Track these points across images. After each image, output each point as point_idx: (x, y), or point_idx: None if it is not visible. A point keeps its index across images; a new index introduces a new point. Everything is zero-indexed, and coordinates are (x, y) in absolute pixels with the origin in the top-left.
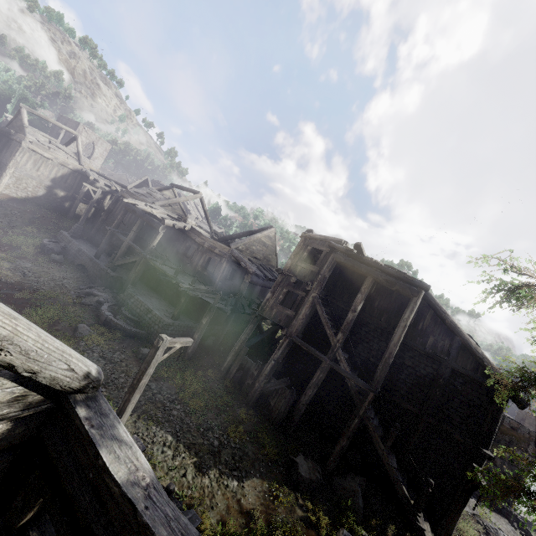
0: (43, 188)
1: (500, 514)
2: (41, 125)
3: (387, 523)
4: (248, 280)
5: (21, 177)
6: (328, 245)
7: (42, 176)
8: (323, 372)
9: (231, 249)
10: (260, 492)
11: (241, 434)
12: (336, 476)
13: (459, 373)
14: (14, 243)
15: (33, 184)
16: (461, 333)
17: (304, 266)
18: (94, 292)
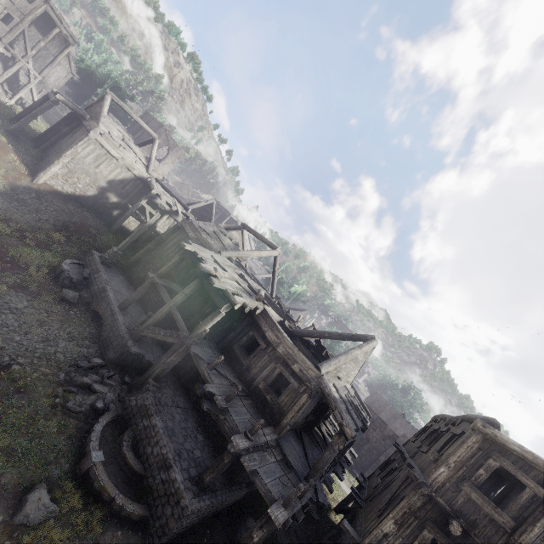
0: (96, 188)
1: None
2: (124, 116)
3: None
4: (338, 446)
5: (75, 169)
6: None
7: (99, 174)
8: None
9: (320, 374)
10: None
11: None
12: None
13: None
14: (23, 259)
15: (85, 181)
16: None
17: (477, 500)
18: (93, 386)
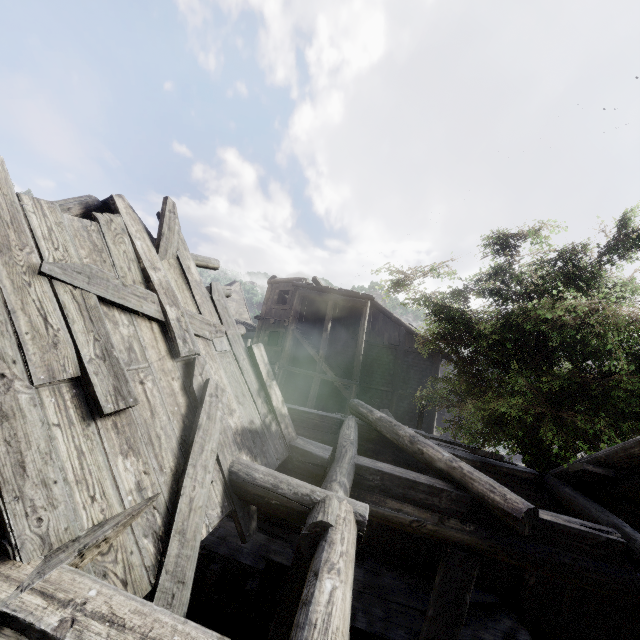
0: None
1: None
2: None
3: None
4: None
5: None
6: (292, 285)
7: None
8: (317, 384)
9: None
10: None
11: None
12: None
13: (409, 352)
14: None
15: None
16: (403, 324)
17: (278, 308)
18: None
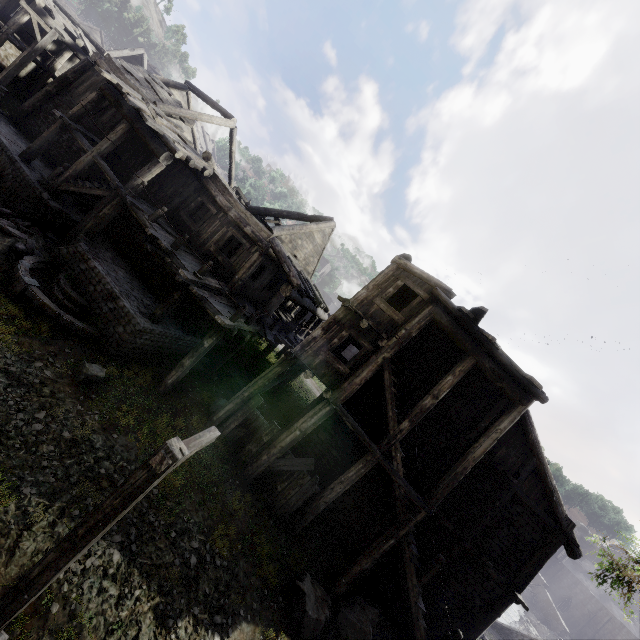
0: None
1: None
2: None
3: None
4: (285, 294)
5: None
6: (431, 291)
7: None
8: (367, 467)
9: (272, 235)
10: None
11: (232, 540)
12: (342, 604)
13: (520, 500)
14: None
15: None
16: (542, 456)
17: (384, 308)
18: (7, 228)
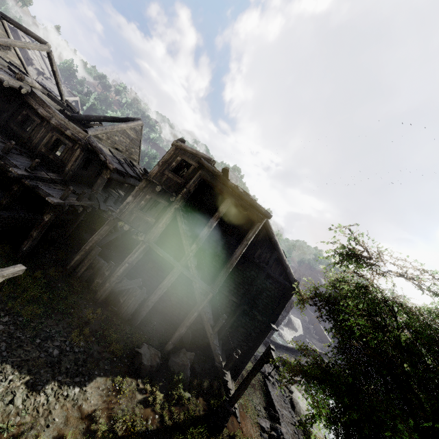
0: None
1: (262, 344)
2: None
3: (204, 380)
4: (106, 176)
5: None
6: (198, 161)
7: None
8: (174, 276)
9: (88, 135)
10: (103, 390)
11: (87, 336)
12: (172, 355)
13: (271, 276)
14: None
15: None
16: (279, 249)
17: (171, 176)
18: None
